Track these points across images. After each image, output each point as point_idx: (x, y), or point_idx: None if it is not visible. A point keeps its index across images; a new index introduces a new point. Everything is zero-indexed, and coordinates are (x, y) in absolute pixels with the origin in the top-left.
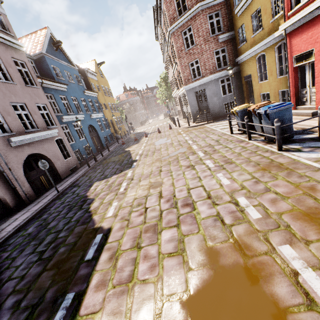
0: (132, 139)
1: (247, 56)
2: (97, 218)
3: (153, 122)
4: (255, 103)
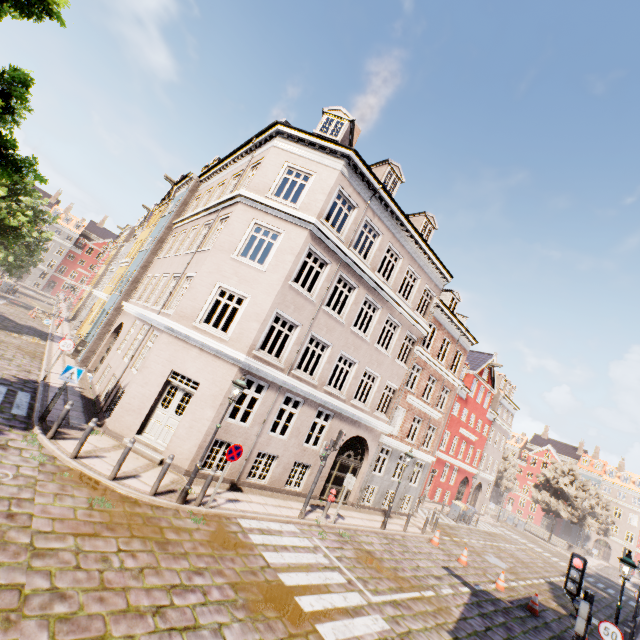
0: (544, 638)
1: None
2: None
3: None
4: None
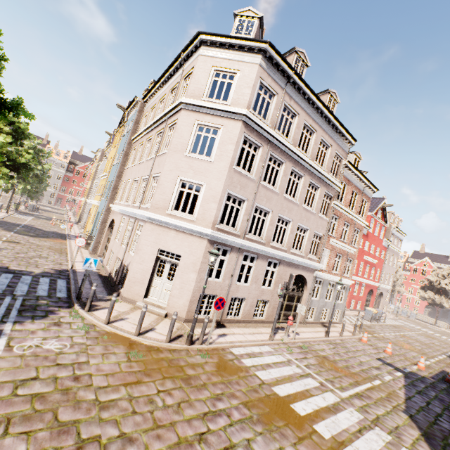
0: None
1: None
2: None
3: None
4: None
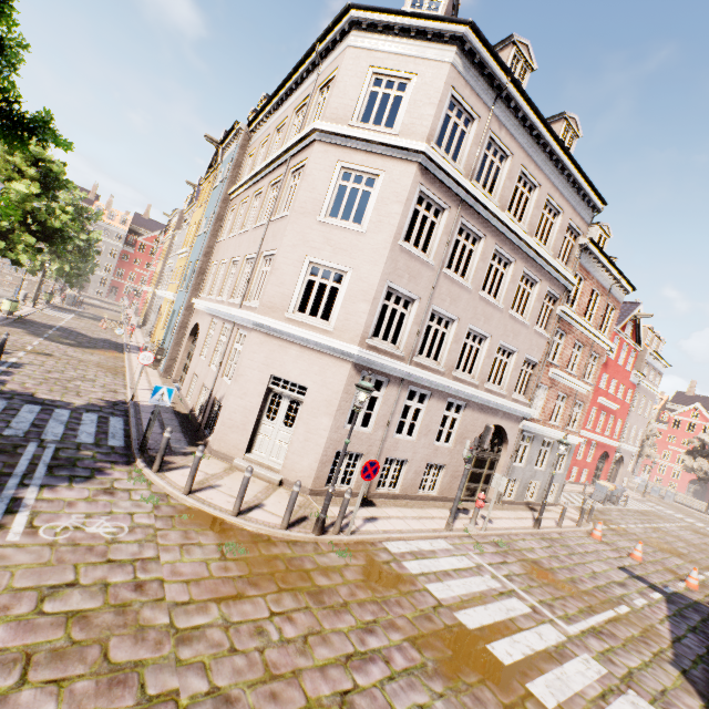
0: None
1: None
2: None
3: None
4: None
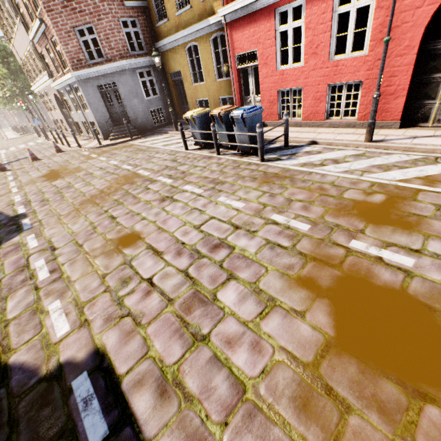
0: None
1: (172, 43)
2: (27, 357)
3: None
4: None
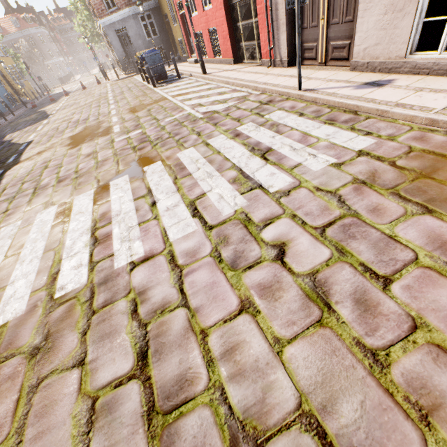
0: (48, 100)
1: None
2: (21, 142)
3: (82, 78)
4: (178, 50)
